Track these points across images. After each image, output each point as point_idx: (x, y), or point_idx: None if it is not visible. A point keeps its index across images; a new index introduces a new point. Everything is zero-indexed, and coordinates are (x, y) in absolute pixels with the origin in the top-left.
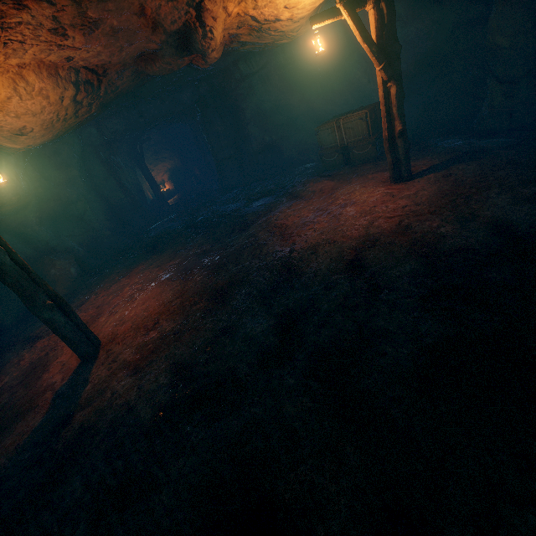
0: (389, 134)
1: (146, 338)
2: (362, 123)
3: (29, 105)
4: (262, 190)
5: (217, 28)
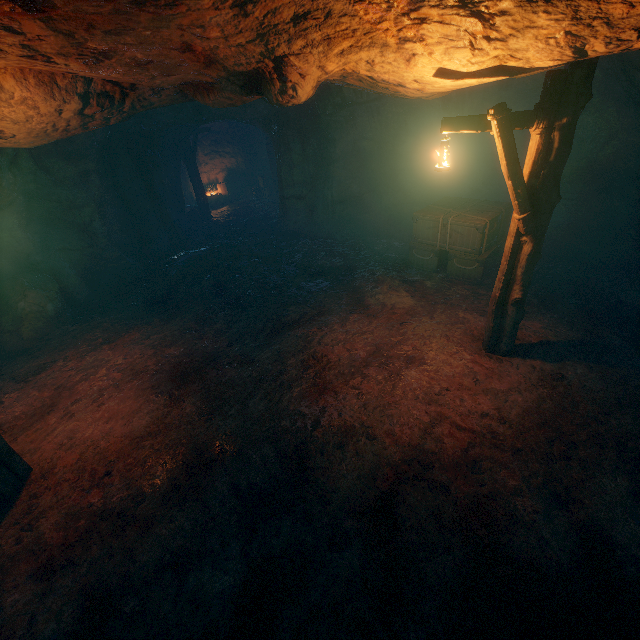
0: (500, 295)
1: (85, 501)
2: (476, 233)
3: (6, 111)
4: (324, 262)
5: (304, 86)
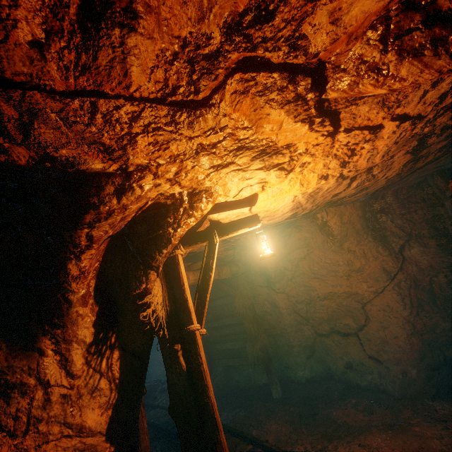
0: None
1: None
2: None
3: None
4: None
5: None
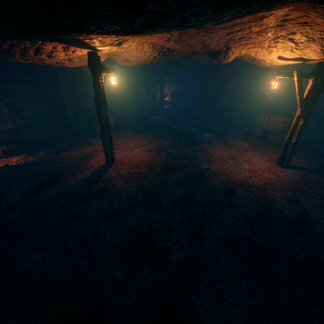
0: (287, 141)
1: (132, 170)
2: (282, 124)
3: (138, 54)
4: (212, 129)
5: (231, 57)
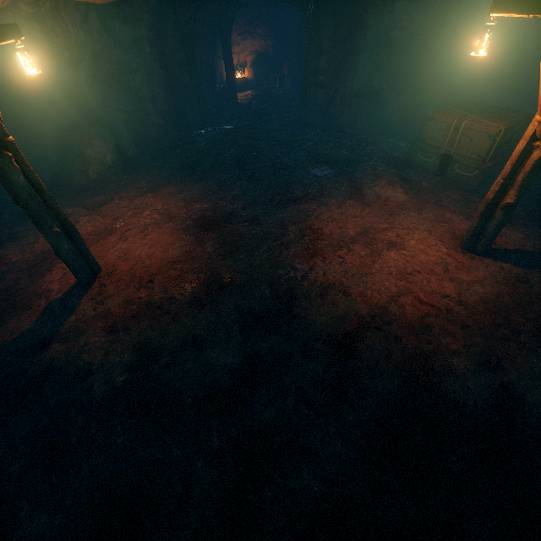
0: (493, 198)
1: (136, 295)
2: (486, 140)
3: None
4: (332, 152)
5: None
